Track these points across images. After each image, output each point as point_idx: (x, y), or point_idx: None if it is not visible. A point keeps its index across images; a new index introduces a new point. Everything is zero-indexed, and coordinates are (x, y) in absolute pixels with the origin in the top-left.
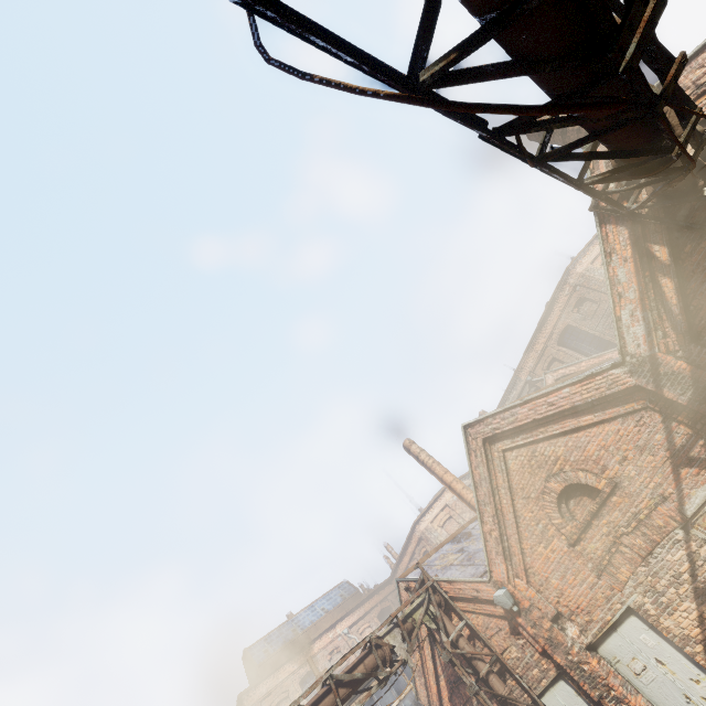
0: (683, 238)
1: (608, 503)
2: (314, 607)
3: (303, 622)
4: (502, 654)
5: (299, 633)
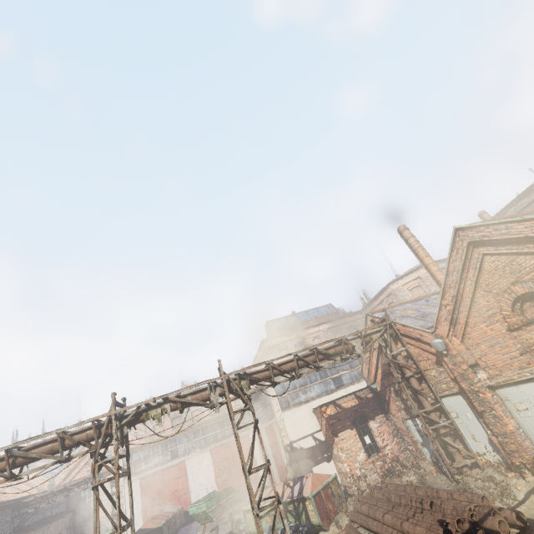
0: None
1: None
2: (308, 312)
3: (301, 318)
4: (424, 371)
5: (297, 323)
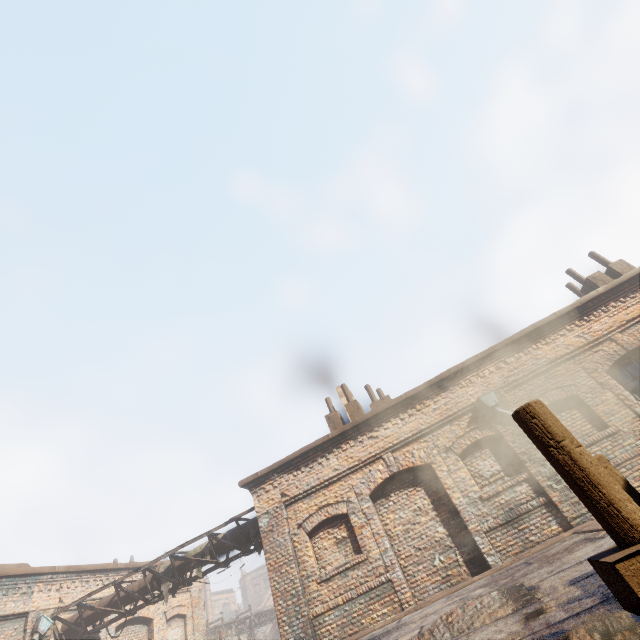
0: None
1: None
2: None
3: None
4: None
5: None
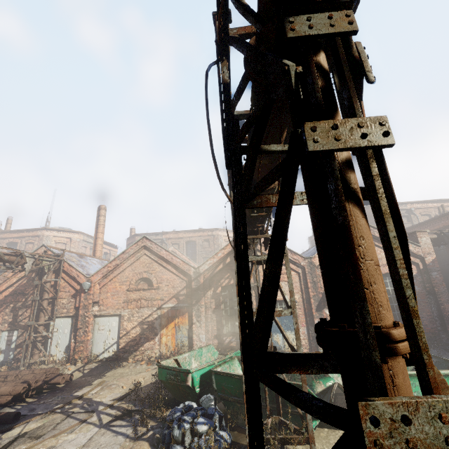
0: (233, 263)
1: (151, 290)
2: None
3: None
4: (58, 298)
5: None
